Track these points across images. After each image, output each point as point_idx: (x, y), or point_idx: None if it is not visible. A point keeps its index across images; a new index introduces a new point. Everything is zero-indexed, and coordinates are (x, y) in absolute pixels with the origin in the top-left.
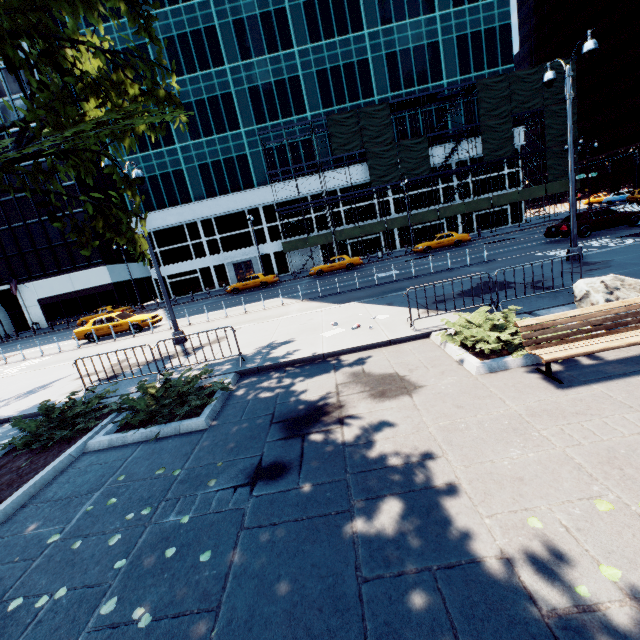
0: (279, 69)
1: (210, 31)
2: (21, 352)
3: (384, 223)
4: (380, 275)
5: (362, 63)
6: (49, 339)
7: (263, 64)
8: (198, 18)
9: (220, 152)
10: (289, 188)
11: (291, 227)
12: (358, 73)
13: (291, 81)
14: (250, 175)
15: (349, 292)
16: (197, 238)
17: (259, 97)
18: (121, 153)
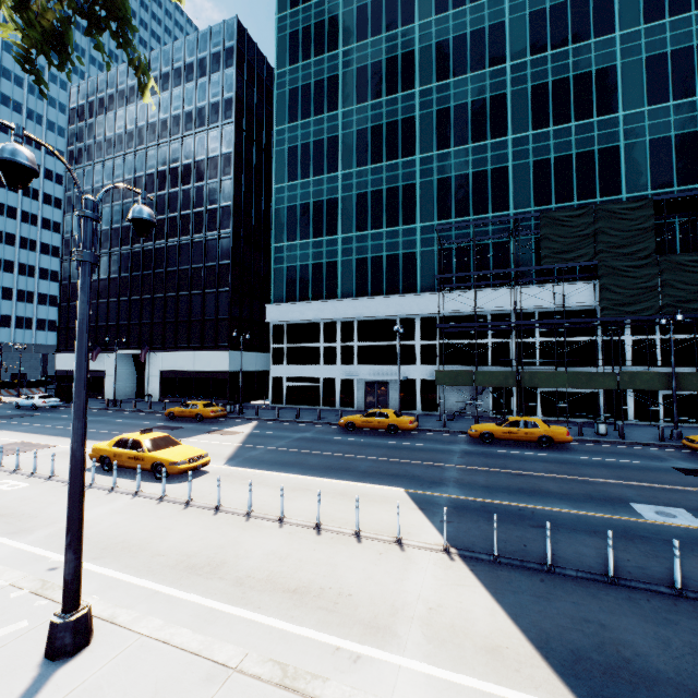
0: (482, 159)
1: (408, 122)
2: (16, 459)
3: (615, 376)
4: (645, 514)
5: (607, 152)
6: (118, 427)
7: (462, 154)
8: (398, 110)
9: (385, 247)
10: (463, 300)
11: (454, 351)
12: (598, 164)
13: (495, 172)
14: (414, 277)
15: (583, 582)
16: (331, 341)
17: (448, 189)
18: (282, 238)
